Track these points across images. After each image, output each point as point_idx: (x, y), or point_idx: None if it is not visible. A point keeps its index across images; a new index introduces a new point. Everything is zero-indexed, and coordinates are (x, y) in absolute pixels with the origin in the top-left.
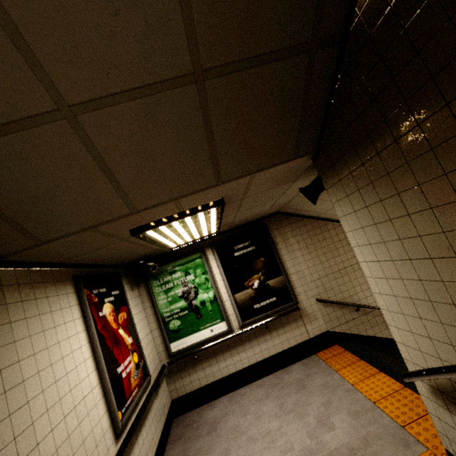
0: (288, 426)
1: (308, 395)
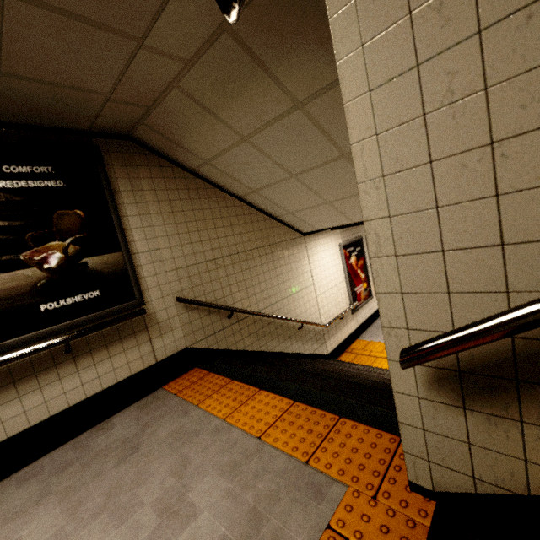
0: None
1: (143, 461)
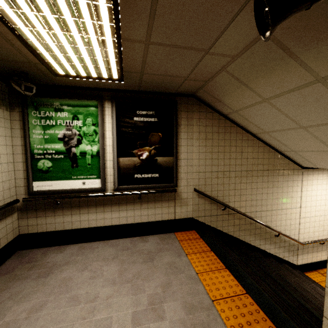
0: (118, 298)
1: (152, 269)
